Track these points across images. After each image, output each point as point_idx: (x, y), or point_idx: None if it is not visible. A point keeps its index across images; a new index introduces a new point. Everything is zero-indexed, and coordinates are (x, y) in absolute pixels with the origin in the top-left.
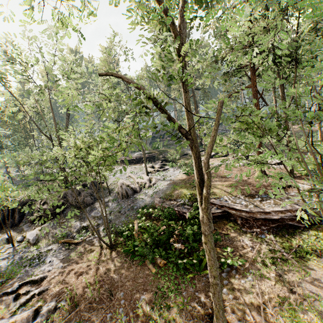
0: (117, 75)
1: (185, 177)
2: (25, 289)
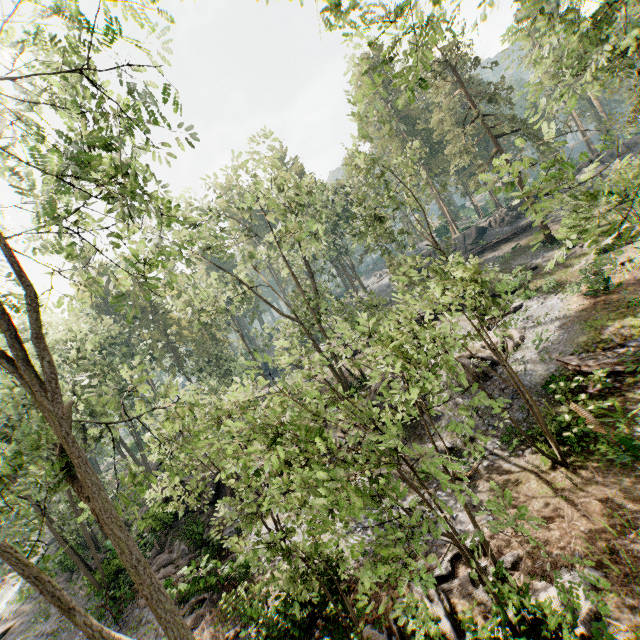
0: None
1: (591, 302)
2: (466, 567)
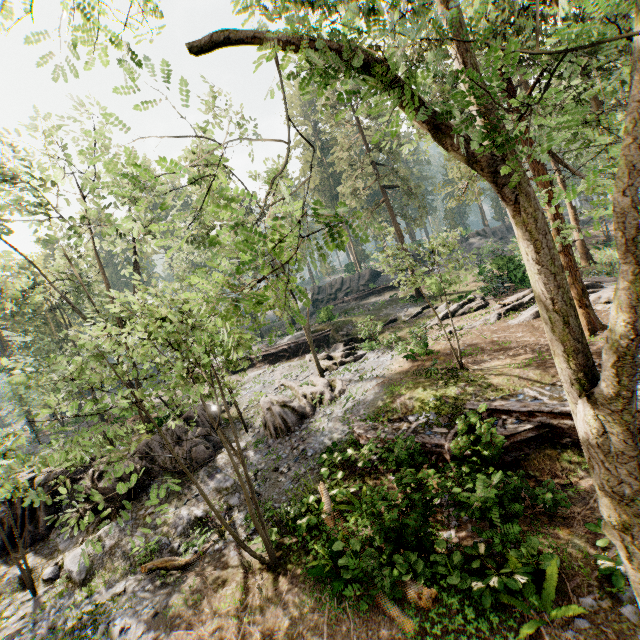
0: (241, 38)
1: (410, 365)
2: None
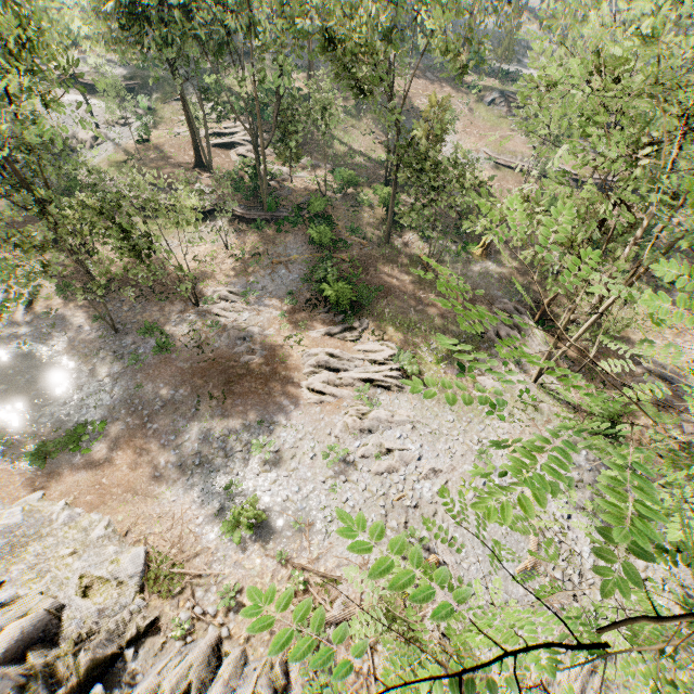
0: None
1: (136, 145)
2: None
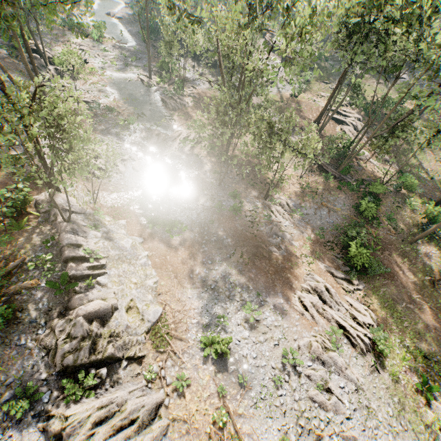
0: None
1: (288, 96)
2: (191, 88)
